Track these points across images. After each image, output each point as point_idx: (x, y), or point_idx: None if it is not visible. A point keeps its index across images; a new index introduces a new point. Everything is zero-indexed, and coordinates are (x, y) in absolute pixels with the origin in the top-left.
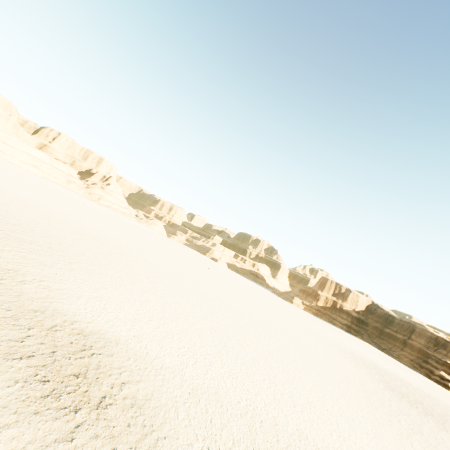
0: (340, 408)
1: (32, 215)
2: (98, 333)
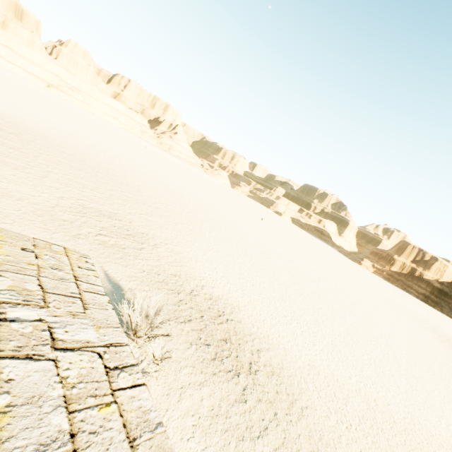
0: (440, 393)
1: (132, 173)
2: (222, 298)
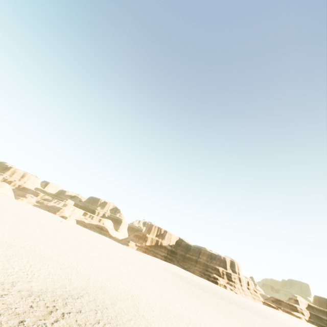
0: (144, 279)
1: None
2: None
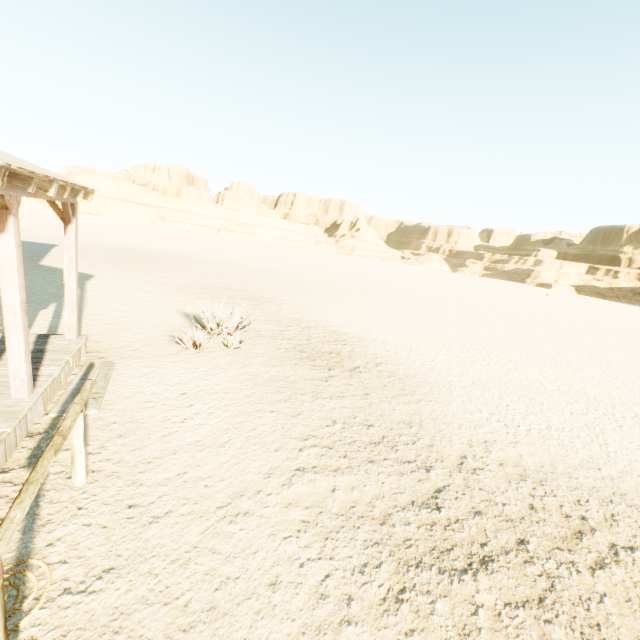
0: None
1: (286, 270)
2: (351, 334)
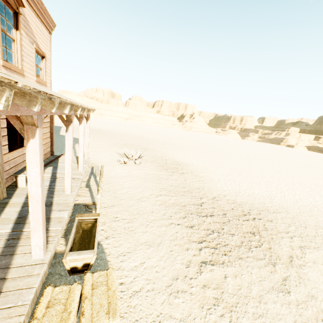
0: None
1: (157, 137)
2: (183, 162)
